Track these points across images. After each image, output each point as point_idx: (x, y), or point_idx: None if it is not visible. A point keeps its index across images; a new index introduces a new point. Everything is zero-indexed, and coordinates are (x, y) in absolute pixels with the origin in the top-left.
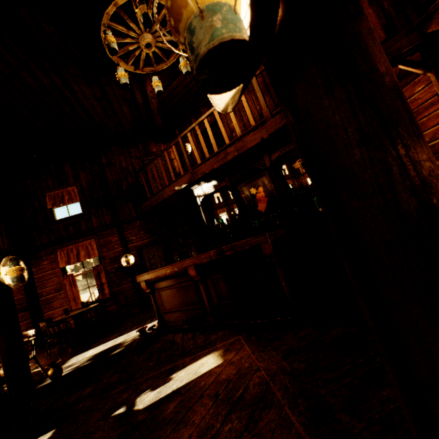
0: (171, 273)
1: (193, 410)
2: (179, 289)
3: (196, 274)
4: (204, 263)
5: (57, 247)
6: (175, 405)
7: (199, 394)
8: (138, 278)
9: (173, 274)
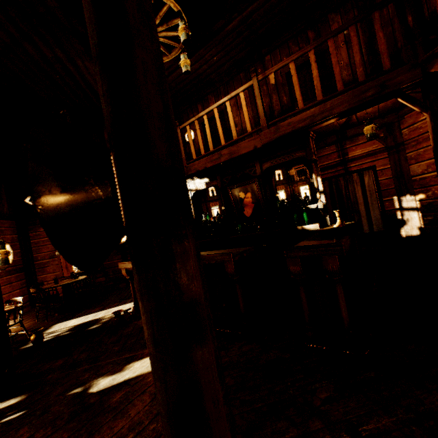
0: None
1: (133, 404)
2: None
3: None
4: None
5: None
6: (122, 395)
7: (143, 389)
8: (120, 264)
9: None
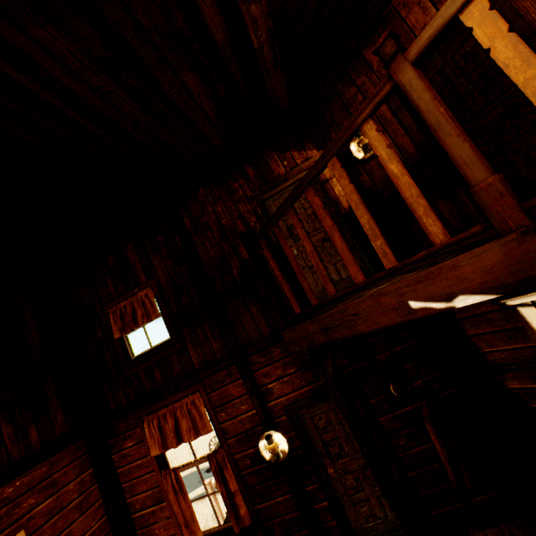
0: None
1: None
2: None
3: None
4: None
5: (141, 413)
6: None
7: None
8: None
9: None
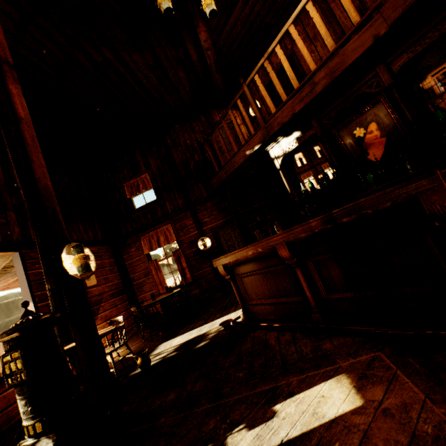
0: (254, 255)
1: None
2: (266, 275)
3: (290, 255)
4: (302, 239)
5: (140, 234)
6: None
7: None
8: (214, 262)
9: (256, 257)
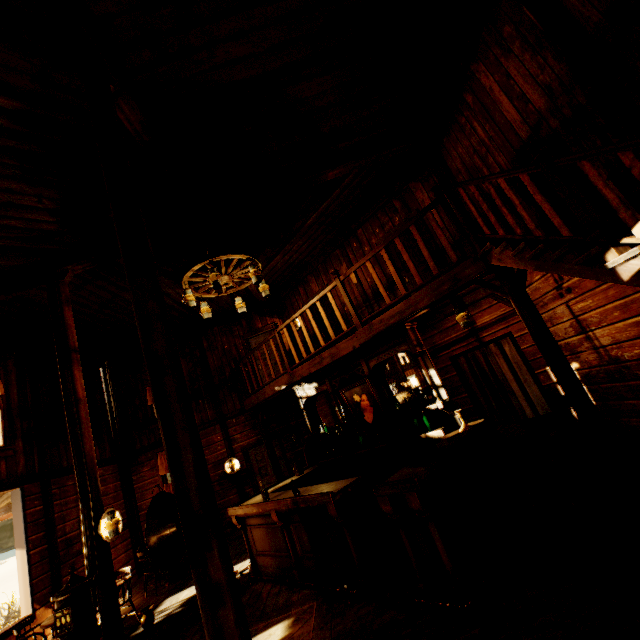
0: (258, 513)
1: None
2: (268, 529)
3: (278, 520)
4: (284, 510)
5: (157, 450)
6: None
7: None
8: (229, 510)
9: (259, 514)
